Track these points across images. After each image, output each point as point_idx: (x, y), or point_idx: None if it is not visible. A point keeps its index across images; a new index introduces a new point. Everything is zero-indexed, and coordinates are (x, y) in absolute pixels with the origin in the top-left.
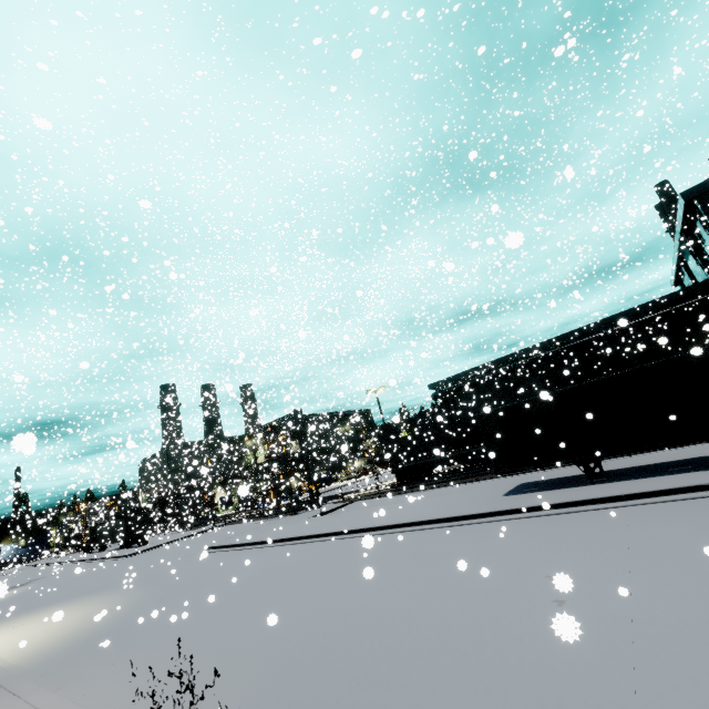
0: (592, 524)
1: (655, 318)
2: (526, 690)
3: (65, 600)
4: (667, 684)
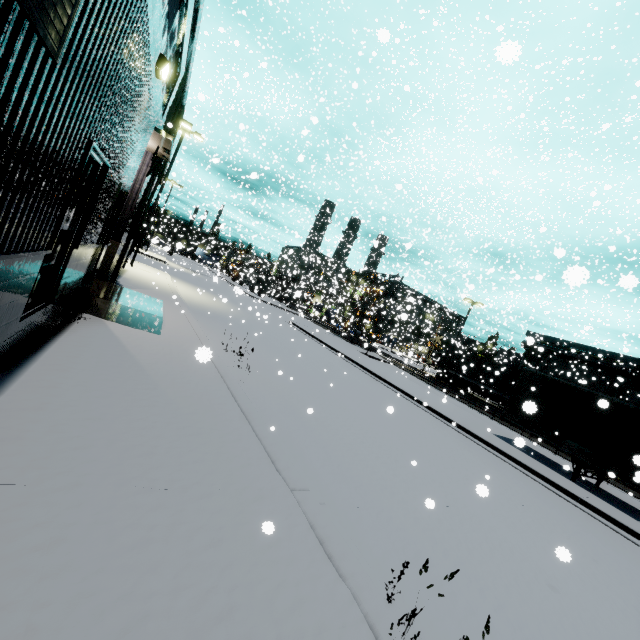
0: (527, 486)
1: None
2: (372, 467)
3: (213, 293)
4: (439, 519)
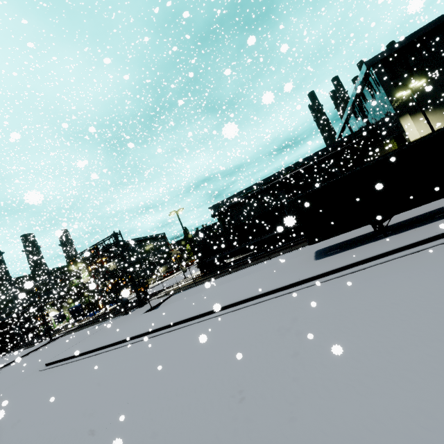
0: None
1: (341, 150)
2: None
3: None
4: None
